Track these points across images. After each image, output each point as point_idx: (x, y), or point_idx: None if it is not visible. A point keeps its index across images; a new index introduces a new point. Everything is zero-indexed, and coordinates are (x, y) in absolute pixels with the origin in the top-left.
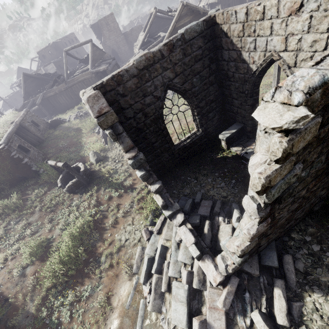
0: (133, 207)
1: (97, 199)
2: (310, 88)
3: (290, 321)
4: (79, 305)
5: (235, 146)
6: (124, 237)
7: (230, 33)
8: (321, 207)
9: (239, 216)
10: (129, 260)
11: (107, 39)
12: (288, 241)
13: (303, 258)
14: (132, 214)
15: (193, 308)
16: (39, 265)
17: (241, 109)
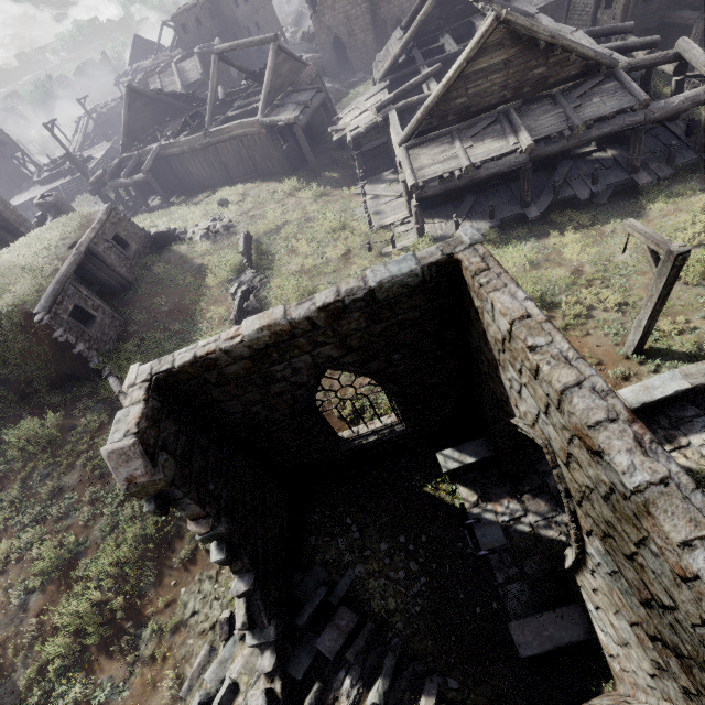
0: None
1: None
2: None
3: None
4: None
5: (466, 486)
6: (193, 604)
7: (483, 319)
8: None
9: (377, 703)
10: (184, 662)
11: (327, 9)
12: None
13: None
14: None
15: None
16: (51, 597)
17: (496, 431)
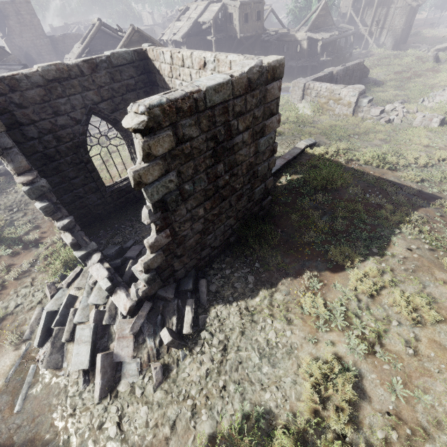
0: (36, 265)
1: None
2: (151, 105)
3: (196, 331)
4: None
5: None
6: (14, 303)
7: (162, 71)
8: (236, 239)
9: None
10: (19, 327)
11: (16, 35)
12: (208, 271)
13: (217, 282)
14: (33, 274)
15: (100, 346)
16: None
17: None
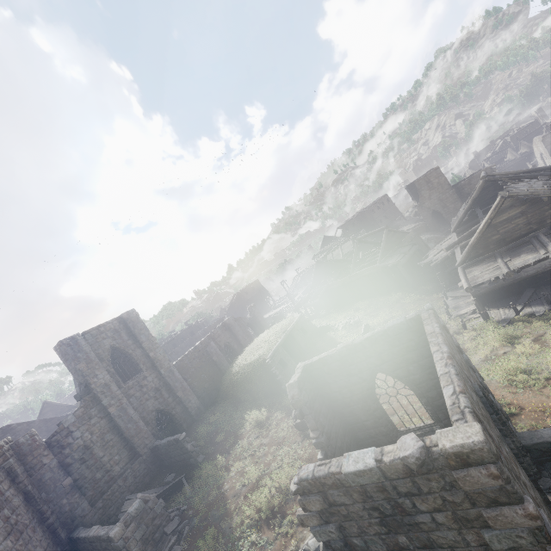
0: None
1: (312, 453)
2: (301, 478)
3: None
4: (256, 548)
5: None
6: None
7: None
8: None
9: None
10: (300, 541)
11: (425, 200)
12: None
13: None
14: None
15: None
16: (250, 490)
17: None
